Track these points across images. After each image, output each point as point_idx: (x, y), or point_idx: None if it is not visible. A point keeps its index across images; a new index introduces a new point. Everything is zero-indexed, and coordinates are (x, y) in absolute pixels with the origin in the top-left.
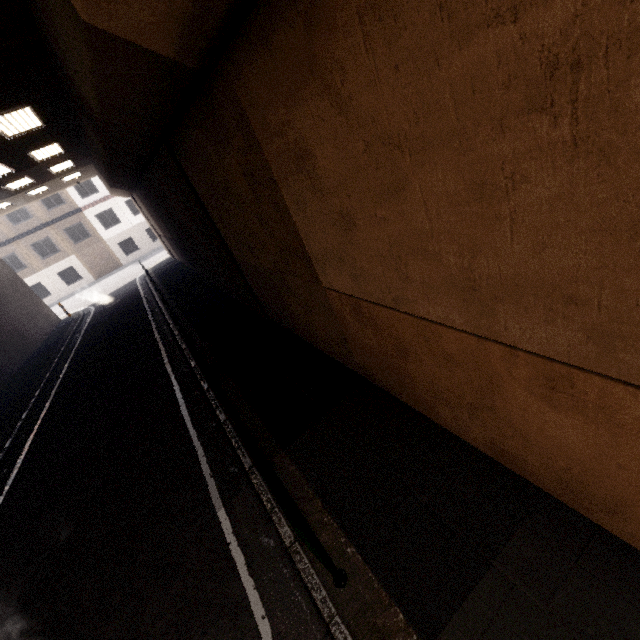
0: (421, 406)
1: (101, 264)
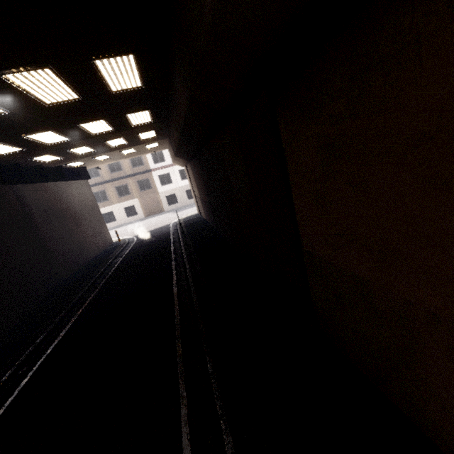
0: None
1: (151, 207)
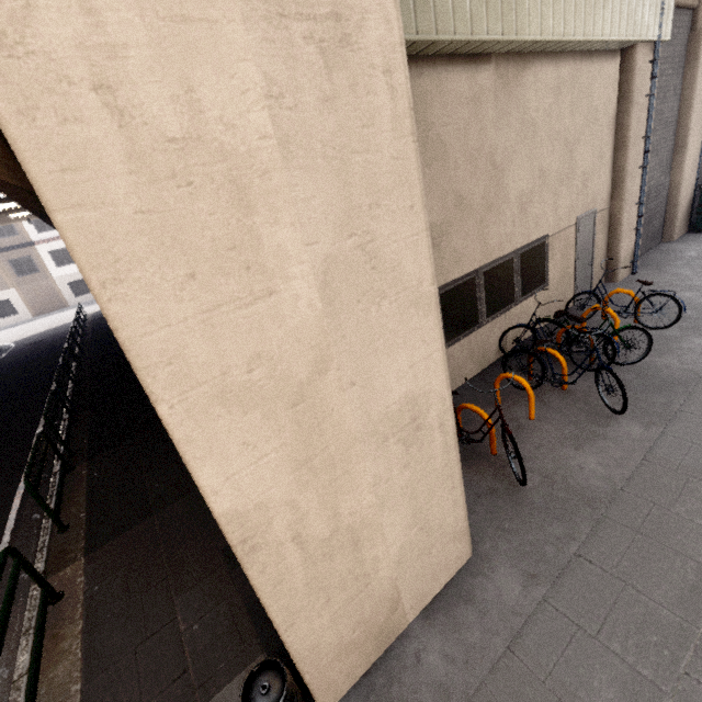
0: None
1: (44, 302)
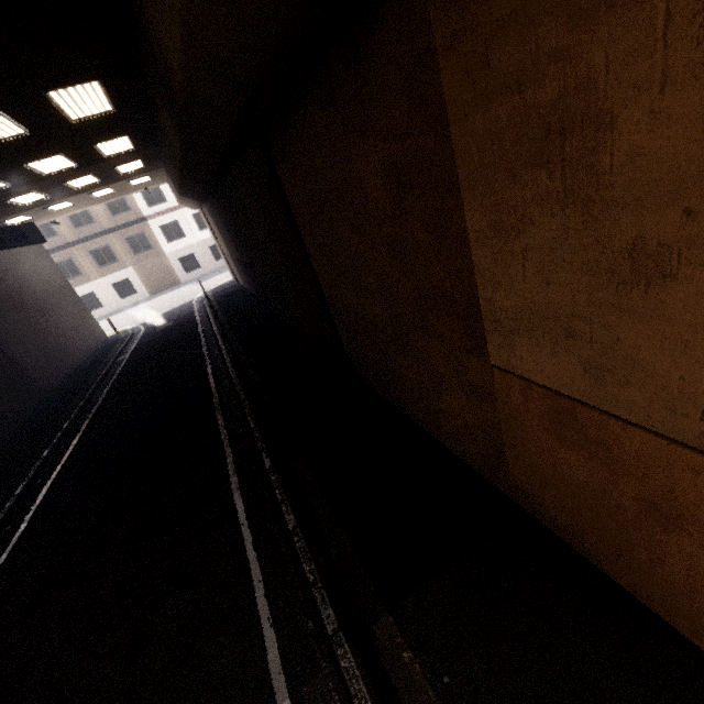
0: (655, 598)
1: (158, 279)
